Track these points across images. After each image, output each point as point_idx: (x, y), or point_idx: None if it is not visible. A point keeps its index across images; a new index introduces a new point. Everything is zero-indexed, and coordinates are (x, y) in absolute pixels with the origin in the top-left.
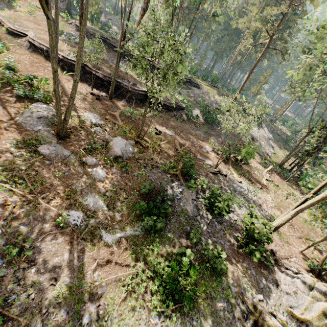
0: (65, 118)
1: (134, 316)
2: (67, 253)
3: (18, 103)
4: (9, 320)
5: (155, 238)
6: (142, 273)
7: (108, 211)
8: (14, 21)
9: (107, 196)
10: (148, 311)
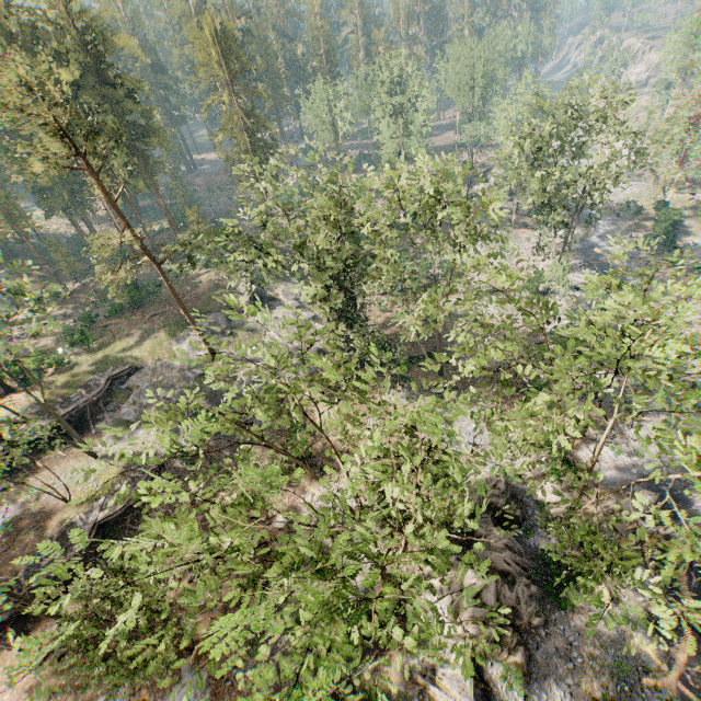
0: None
1: None
2: None
3: None
4: None
5: None
6: None
7: None
8: None
9: None
10: None
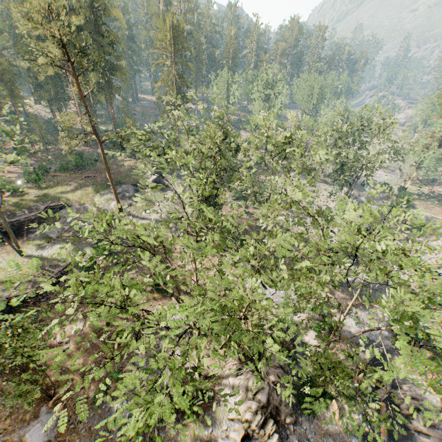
0: None
1: None
2: None
3: None
4: None
5: None
6: None
7: None
8: None
9: None
10: None
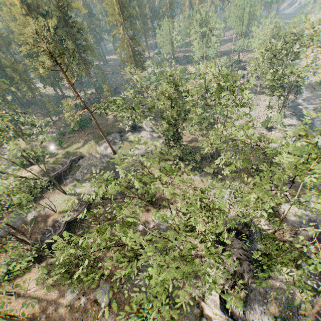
0: None
1: None
2: None
3: None
4: None
5: None
6: None
7: None
8: None
9: None
10: None
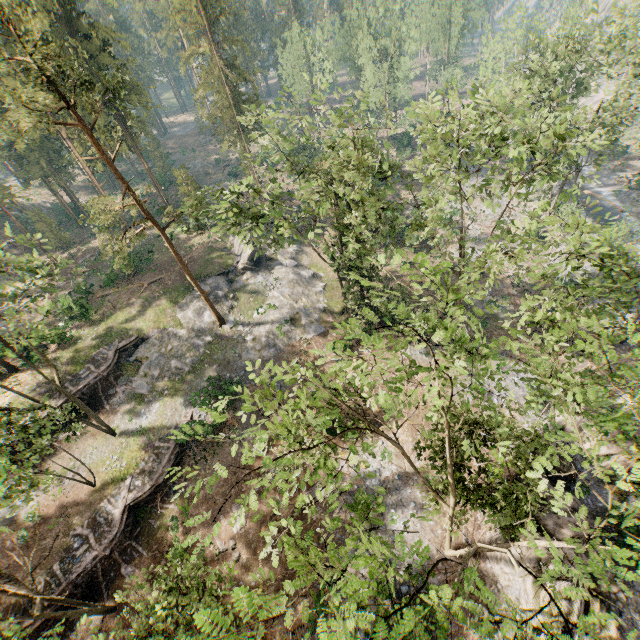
0: None
1: None
2: None
3: None
4: None
5: None
6: None
7: None
8: None
9: None
10: None
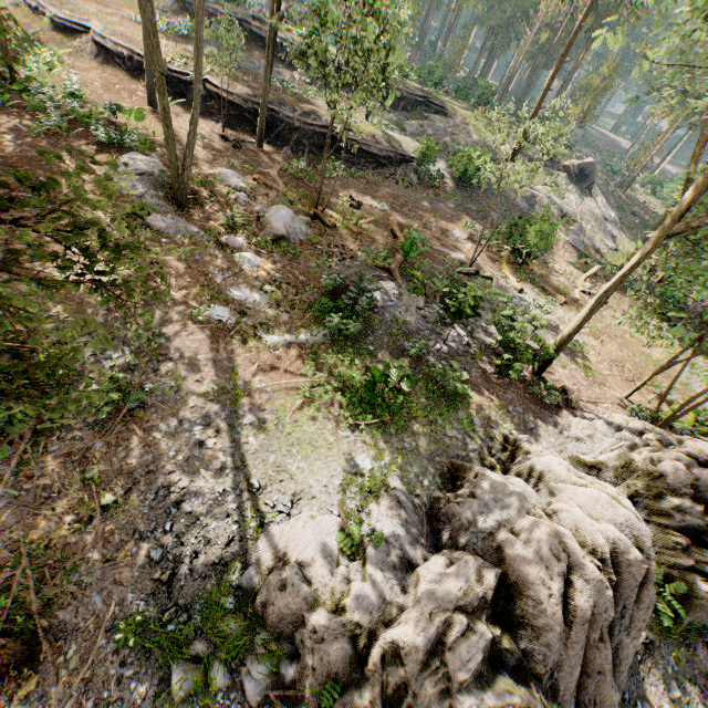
0: (185, 167)
1: (314, 426)
2: (213, 352)
3: (101, 155)
4: (151, 407)
5: (346, 349)
6: (326, 384)
7: (269, 310)
8: (59, 4)
9: (266, 291)
10: (336, 423)
